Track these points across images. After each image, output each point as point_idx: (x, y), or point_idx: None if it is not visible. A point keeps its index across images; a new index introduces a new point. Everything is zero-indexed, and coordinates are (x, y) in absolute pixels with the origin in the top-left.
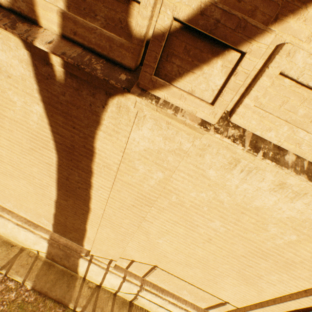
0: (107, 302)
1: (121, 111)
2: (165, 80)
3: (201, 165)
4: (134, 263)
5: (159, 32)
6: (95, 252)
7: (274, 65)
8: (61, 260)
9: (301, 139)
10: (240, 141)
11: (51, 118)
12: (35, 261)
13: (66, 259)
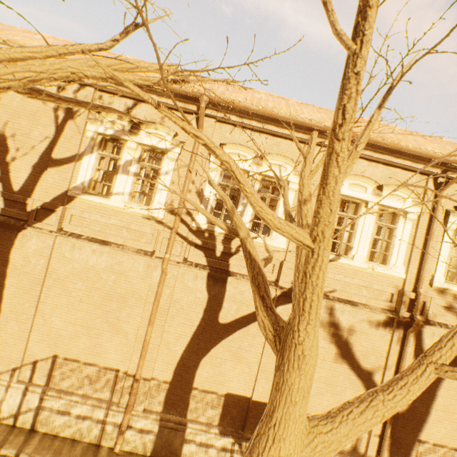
0: (1, 433)
1: (24, 236)
2: (39, 221)
3: (62, 252)
4: (37, 366)
5: (33, 210)
6: None
7: (69, 213)
8: None
9: (86, 231)
10: (65, 234)
11: None
12: None
13: None
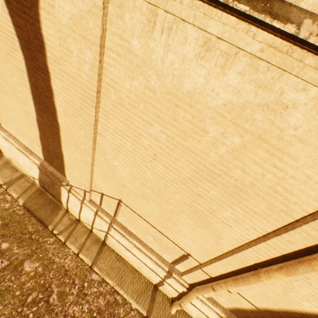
0: (81, 235)
1: None
2: None
3: (124, 35)
4: (104, 198)
5: None
6: (72, 182)
7: None
8: (48, 187)
9: None
10: None
11: (9, 5)
12: (31, 186)
13: (52, 187)
